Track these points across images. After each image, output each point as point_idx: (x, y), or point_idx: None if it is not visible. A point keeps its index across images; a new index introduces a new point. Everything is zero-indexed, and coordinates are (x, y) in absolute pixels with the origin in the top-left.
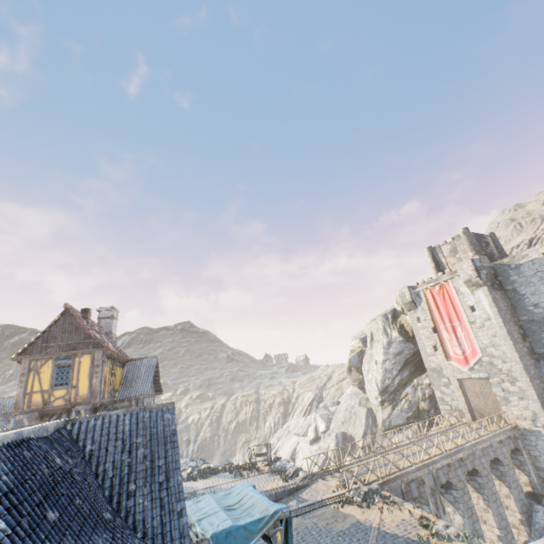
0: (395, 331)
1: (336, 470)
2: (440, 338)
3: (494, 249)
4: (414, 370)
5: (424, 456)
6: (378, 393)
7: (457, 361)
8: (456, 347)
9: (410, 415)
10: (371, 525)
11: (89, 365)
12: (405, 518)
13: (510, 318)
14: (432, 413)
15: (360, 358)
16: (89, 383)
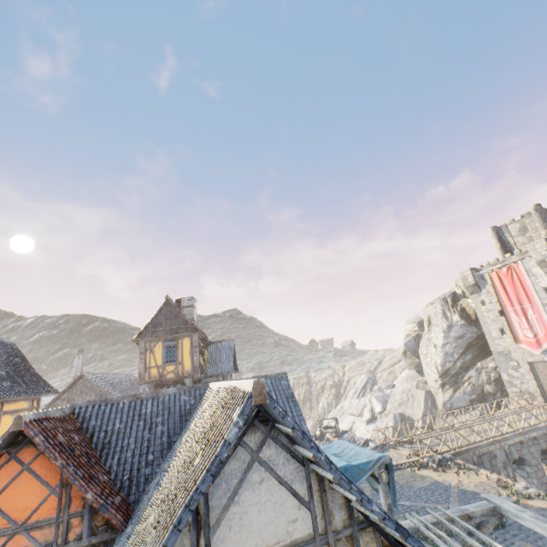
0: (456, 315)
1: (405, 442)
2: (508, 321)
3: None
4: (477, 353)
5: (494, 434)
6: (438, 376)
7: (528, 344)
8: (526, 330)
9: (473, 397)
10: (450, 484)
11: (189, 345)
12: (482, 481)
13: None
14: (498, 396)
15: (416, 342)
16: (191, 361)
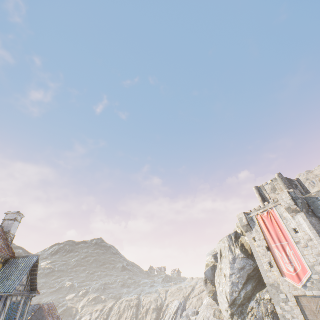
0: (238, 249)
1: None
2: (274, 256)
3: (301, 189)
4: (256, 284)
5: None
6: (228, 305)
7: (291, 278)
8: (287, 264)
9: None
10: None
11: None
12: None
13: None
14: None
15: (213, 271)
16: None
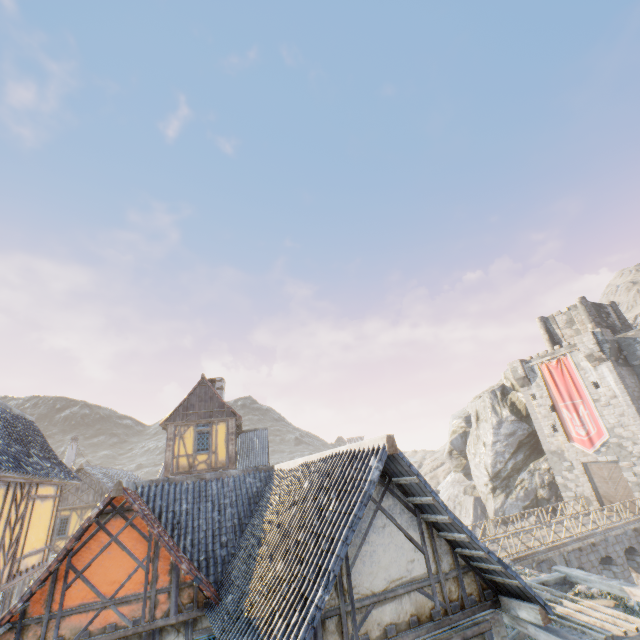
0: (506, 410)
1: None
2: (560, 417)
3: (616, 320)
4: (529, 453)
5: (553, 539)
6: (488, 478)
7: (581, 443)
8: (578, 427)
9: (526, 504)
10: None
11: (225, 432)
12: None
13: (639, 396)
14: (552, 502)
15: (464, 440)
16: (226, 450)
